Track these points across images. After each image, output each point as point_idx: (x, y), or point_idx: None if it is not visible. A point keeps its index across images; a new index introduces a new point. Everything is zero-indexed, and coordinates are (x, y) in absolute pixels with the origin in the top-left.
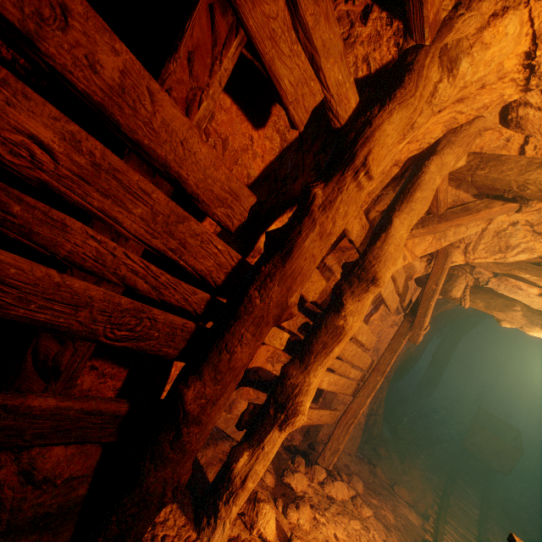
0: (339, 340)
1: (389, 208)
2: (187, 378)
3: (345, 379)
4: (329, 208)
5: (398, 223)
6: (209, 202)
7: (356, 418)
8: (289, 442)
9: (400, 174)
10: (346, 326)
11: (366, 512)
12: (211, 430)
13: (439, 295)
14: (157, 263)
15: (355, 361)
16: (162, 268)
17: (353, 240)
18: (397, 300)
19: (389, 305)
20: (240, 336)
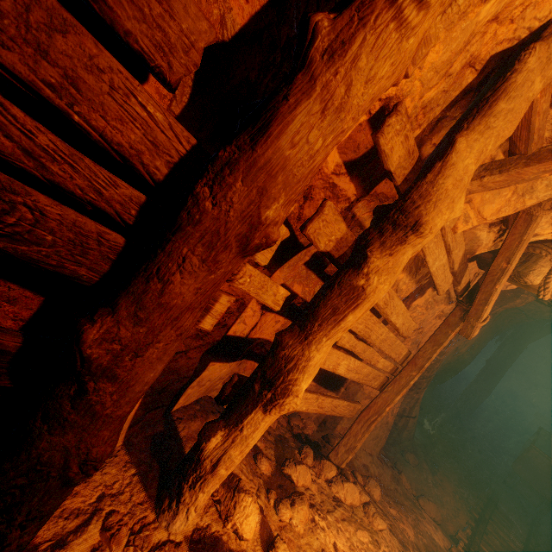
0: (355, 305)
1: (453, 129)
2: (95, 311)
3: (370, 368)
4: (339, 55)
5: (464, 145)
6: (113, 2)
7: (381, 416)
8: (299, 430)
9: (476, 86)
10: (368, 287)
11: (378, 524)
12: (141, 393)
13: (508, 286)
14: (64, 137)
15: (385, 348)
16: (76, 147)
17: (392, 172)
18: (450, 279)
19: (438, 284)
20: (182, 259)
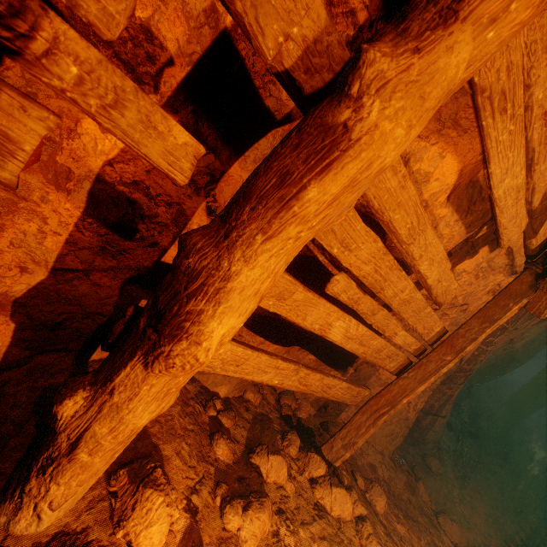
0: (324, 163)
1: None
2: None
3: (383, 341)
4: None
5: None
6: None
7: (394, 408)
8: (290, 411)
9: None
10: (357, 125)
11: None
12: None
13: None
14: None
15: (407, 314)
16: None
17: None
18: (522, 222)
19: (503, 225)
20: None
